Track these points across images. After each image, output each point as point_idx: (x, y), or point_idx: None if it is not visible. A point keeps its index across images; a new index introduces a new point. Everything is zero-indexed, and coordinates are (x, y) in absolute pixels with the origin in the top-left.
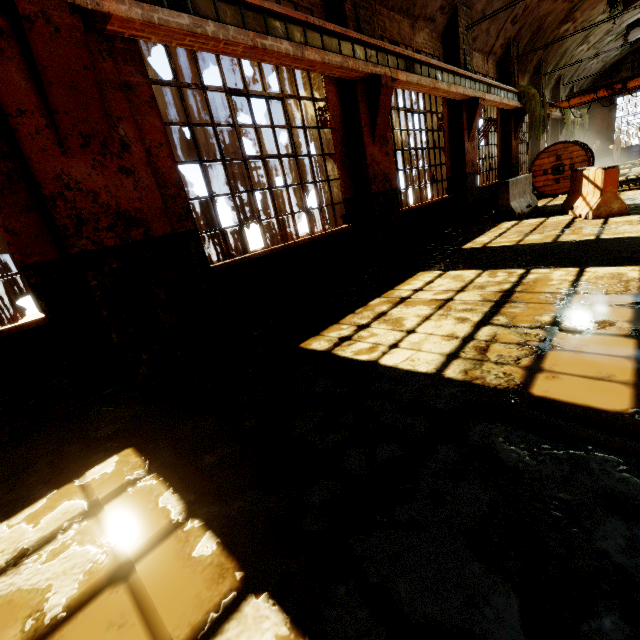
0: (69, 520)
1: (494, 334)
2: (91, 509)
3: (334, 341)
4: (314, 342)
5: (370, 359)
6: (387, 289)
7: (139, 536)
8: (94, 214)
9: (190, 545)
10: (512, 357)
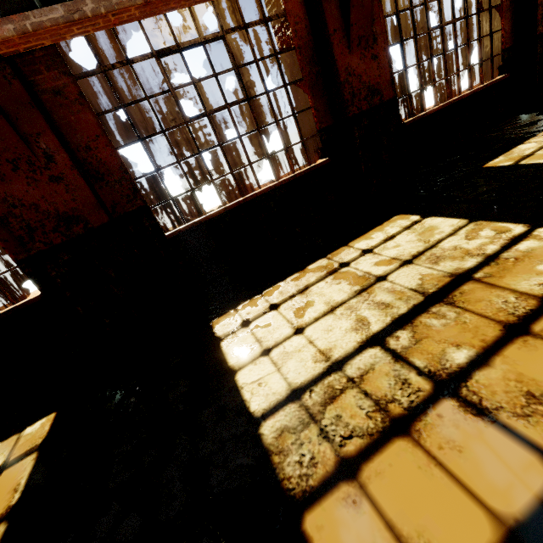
0: None
1: (368, 368)
2: (0, 469)
3: (236, 324)
4: (224, 320)
5: (234, 366)
6: (341, 244)
7: None
8: (40, 222)
9: None
10: (346, 428)
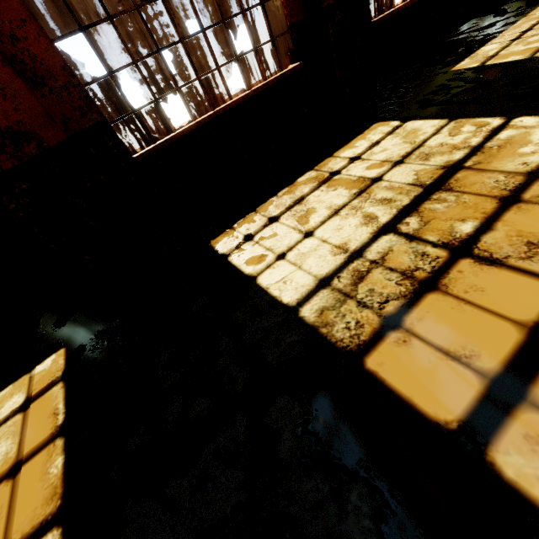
0: (13, 410)
1: (387, 251)
2: (25, 404)
3: (238, 240)
4: (223, 239)
5: (252, 273)
6: (326, 156)
7: (34, 440)
8: None
9: (51, 461)
10: (381, 296)
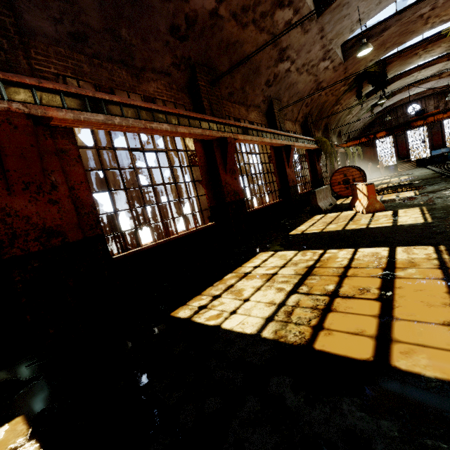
0: None
1: (298, 300)
2: None
3: (195, 309)
4: (181, 311)
5: (216, 324)
6: (237, 266)
7: None
8: (25, 231)
9: None
10: (306, 318)
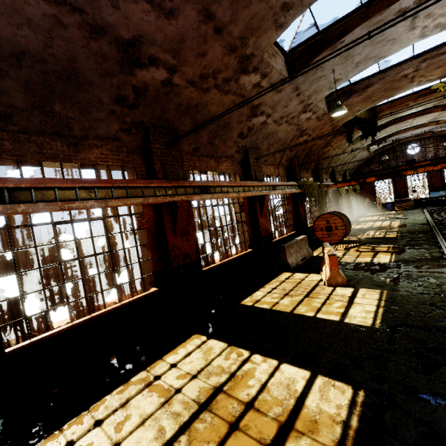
0: None
1: None
2: None
3: None
4: (47, 444)
5: None
6: (158, 357)
7: None
8: None
9: None
10: None
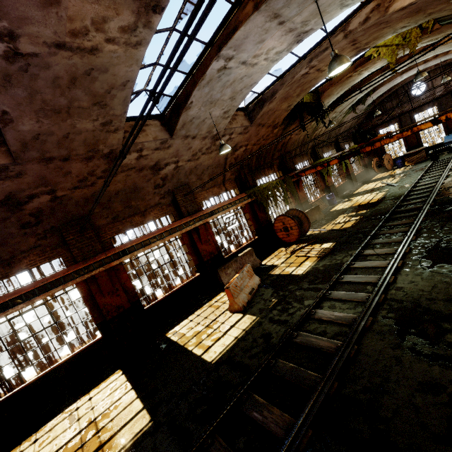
0: None
1: None
2: None
3: None
4: None
5: None
6: (88, 391)
7: None
8: None
9: None
10: None
